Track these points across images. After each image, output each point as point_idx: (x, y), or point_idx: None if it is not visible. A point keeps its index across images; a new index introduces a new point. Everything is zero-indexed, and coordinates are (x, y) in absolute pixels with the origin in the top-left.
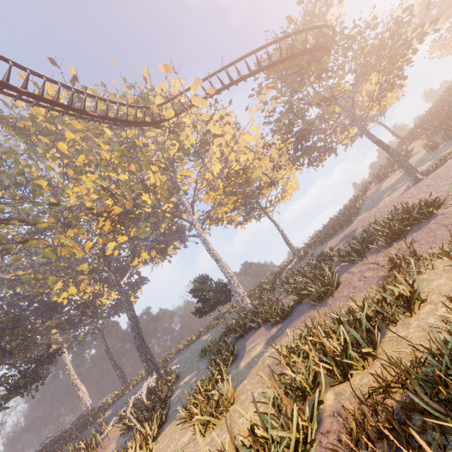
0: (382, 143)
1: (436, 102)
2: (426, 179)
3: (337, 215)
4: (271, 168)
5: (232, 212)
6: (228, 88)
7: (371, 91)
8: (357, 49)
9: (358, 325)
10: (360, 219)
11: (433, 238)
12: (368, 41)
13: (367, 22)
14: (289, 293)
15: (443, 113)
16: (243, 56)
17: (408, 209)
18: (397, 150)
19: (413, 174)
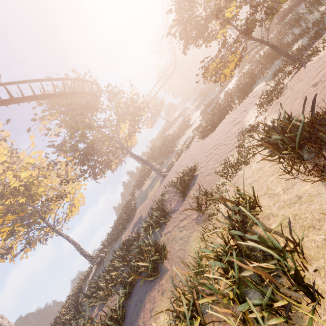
0: (140, 158)
1: (151, 148)
2: (169, 173)
3: (120, 216)
4: (59, 183)
5: (9, 237)
6: (7, 104)
7: (122, 137)
8: (117, 102)
9: (252, 232)
10: (140, 210)
11: (207, 182)
12: (121, 100)
13: (119, 90)
14: (107, 297)
15: (158, 150)
16: (27, 80)
17: (183, 174)
18: (143, 170)
19: (161, 173)
